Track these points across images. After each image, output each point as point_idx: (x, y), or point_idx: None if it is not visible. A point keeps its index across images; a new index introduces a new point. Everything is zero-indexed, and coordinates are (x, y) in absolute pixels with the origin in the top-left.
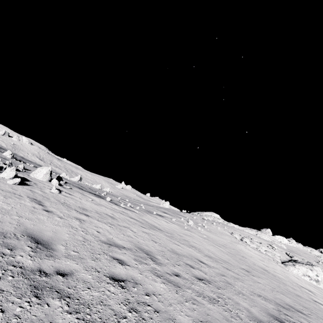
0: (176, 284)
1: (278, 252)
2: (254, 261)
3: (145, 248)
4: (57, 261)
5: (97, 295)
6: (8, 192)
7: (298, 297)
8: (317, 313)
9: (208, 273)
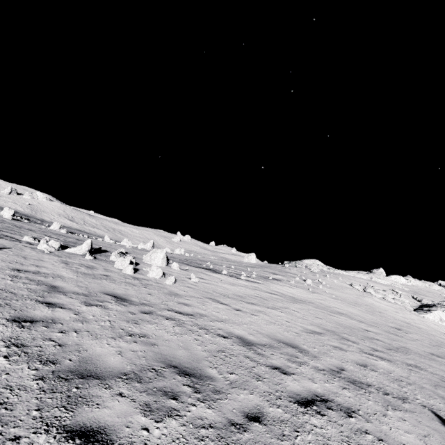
0: (387, 359)
1: (404, 297)
2: (392, 315)
3: (326, 328)
4: (324, 360)
5: (375, 380)
6: (189, 296)
7: None
8: None
9: (384, 341)
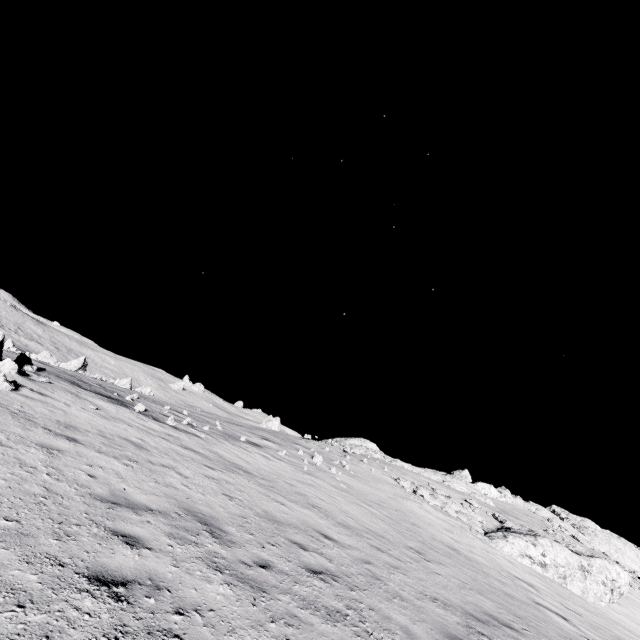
0: (257, 586)
1: (480, 513)
2: (434, 533)
3: (203, 509)
4: None
5: (40, 621)
6: None
7: (508, 597)
8: (539, 626)
9: (336, 559)
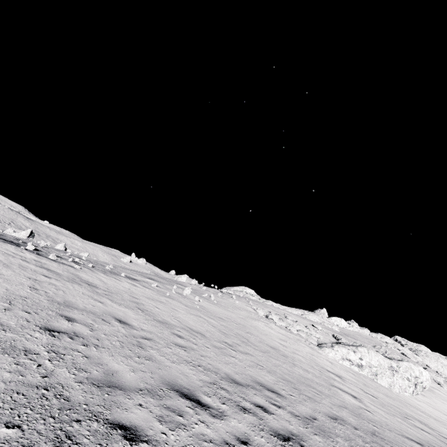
0: None
1: (322, 333)
2: (264, 339)
3: None
4: None
5: None
6: None
7: (303, 379)
8: (315, 397)
9: (104, 331)
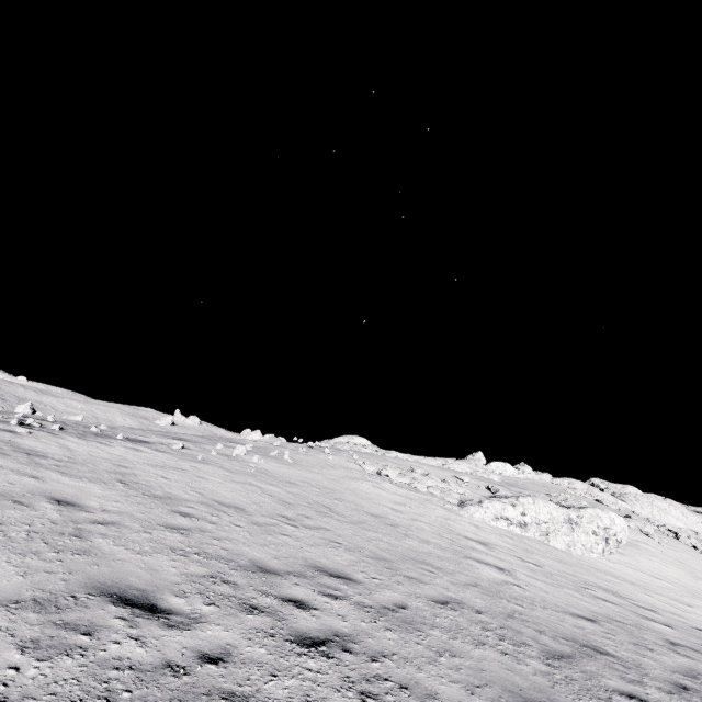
0: None
1: (470, 487)
2: (364, 505)
3: None
4: None
5: None
6: None
7: (414, 554)
8: (423, 576)
9: (5, 518)
